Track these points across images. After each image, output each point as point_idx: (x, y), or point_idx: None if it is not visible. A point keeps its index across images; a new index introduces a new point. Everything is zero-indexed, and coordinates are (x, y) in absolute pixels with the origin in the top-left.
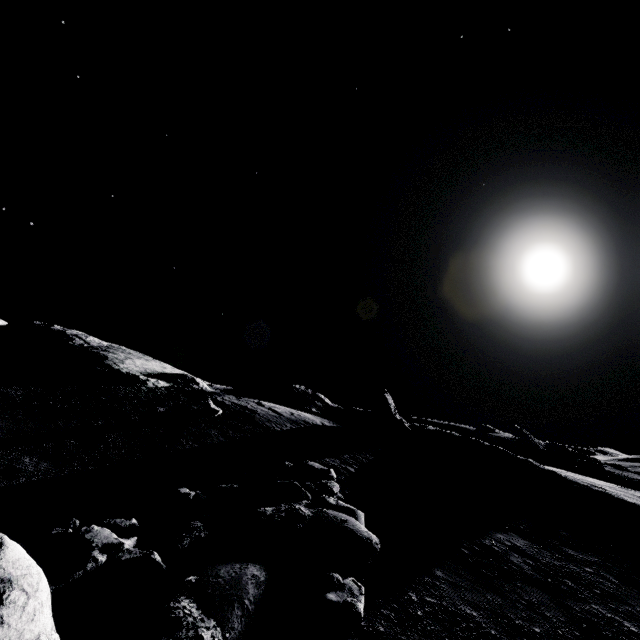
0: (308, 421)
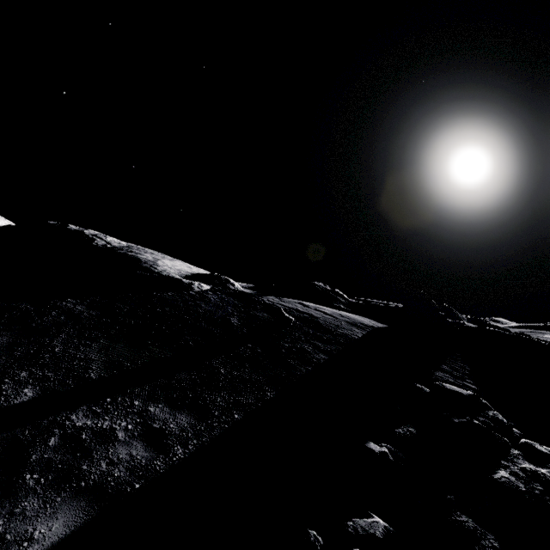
0: (364, 323)
